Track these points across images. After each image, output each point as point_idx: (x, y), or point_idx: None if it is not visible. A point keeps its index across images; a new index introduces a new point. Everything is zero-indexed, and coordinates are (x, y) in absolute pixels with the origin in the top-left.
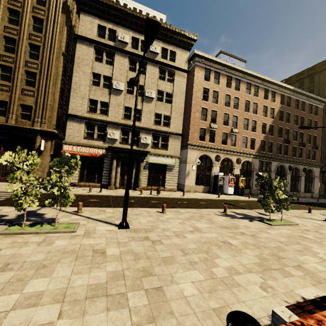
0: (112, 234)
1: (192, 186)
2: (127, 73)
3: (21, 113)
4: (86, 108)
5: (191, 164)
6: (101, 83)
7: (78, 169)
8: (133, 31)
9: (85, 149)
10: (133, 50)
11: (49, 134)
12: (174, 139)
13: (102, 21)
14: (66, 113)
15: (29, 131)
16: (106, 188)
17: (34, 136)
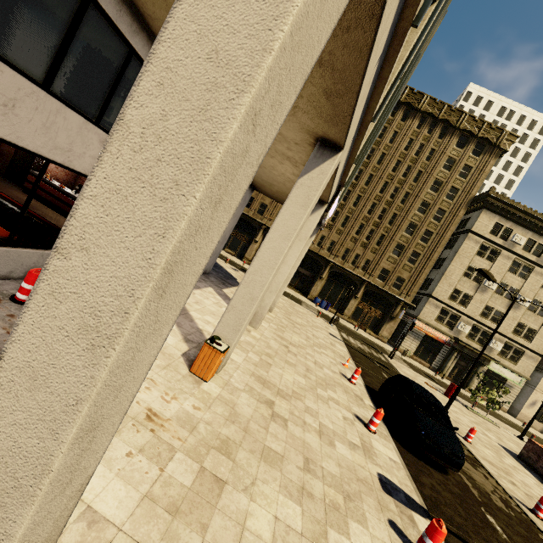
0: (520, 441)
1: (529, 418)
2: (505, 273)
3: (393, 282)
4: (449, 295)
5: (539, 393)
6: (473, 276)
7: (417, 344)
8: (533, 233)
9: (432, 330)
10: (524, 252)
11: (407, 305)
12: (531, 357)
13: (502, 220)
14: (431, 295)
15: (395, 298)
16: (434, 372)
17: (396, 303)
